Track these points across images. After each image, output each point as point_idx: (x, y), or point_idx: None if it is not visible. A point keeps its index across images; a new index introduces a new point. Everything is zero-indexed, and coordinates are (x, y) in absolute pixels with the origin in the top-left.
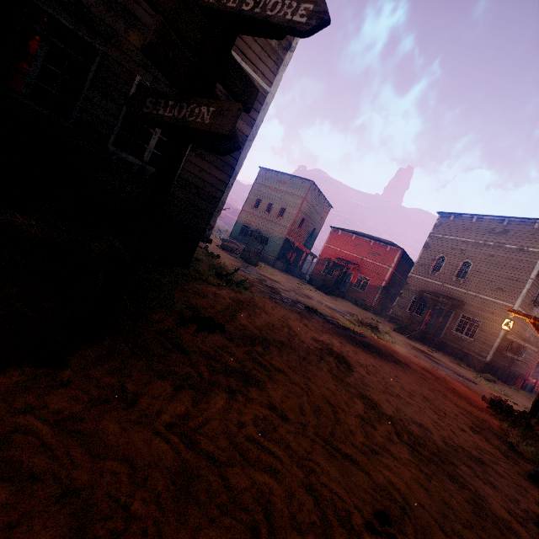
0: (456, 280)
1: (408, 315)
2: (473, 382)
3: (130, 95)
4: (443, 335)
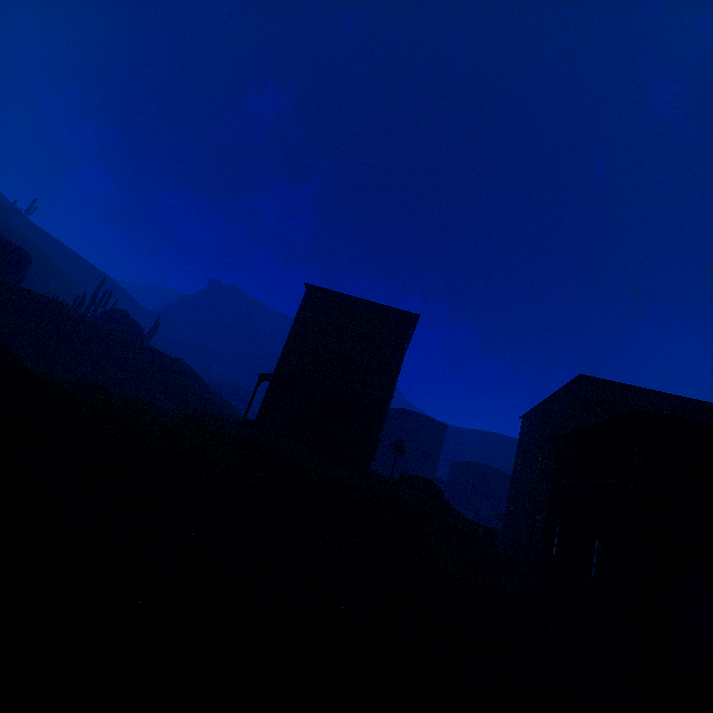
0: None
1: None
2: None
3: None
4: None
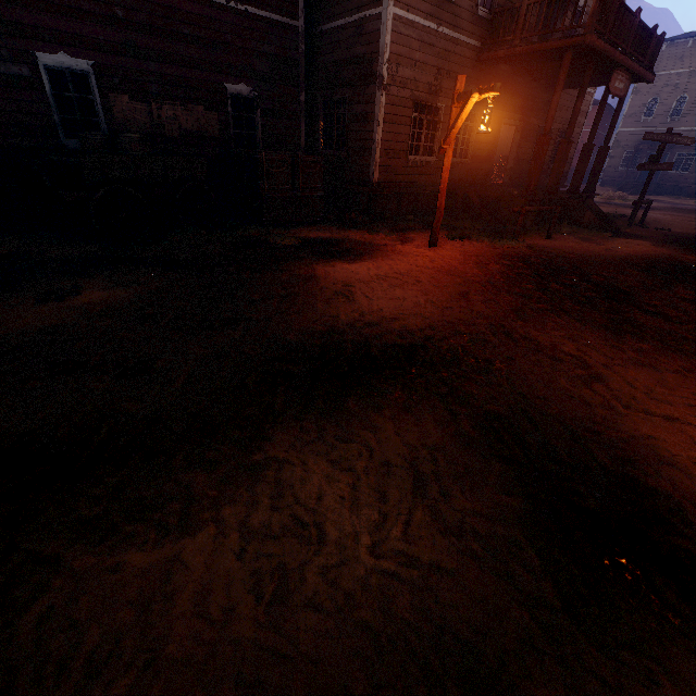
0: (670, 121)
1: (620, 173)
2: (695, 206)
3: (638, 166)
4: (659, 179)
